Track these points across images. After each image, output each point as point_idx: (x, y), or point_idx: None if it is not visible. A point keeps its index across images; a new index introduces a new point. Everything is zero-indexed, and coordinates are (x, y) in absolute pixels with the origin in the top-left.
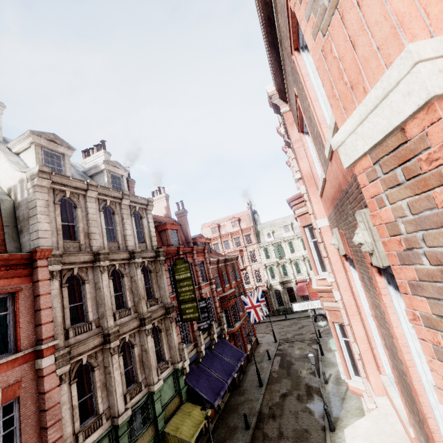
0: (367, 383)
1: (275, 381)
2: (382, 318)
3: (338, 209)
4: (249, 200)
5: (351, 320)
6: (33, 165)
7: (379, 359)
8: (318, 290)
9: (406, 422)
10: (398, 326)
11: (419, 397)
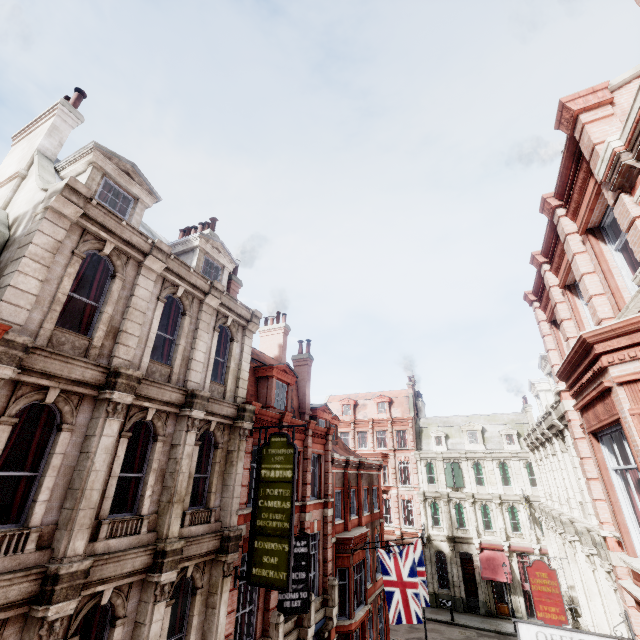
0: None
1: None
2: None
3: None
4: (412, 374)
5: None
6: None
7: None
8: None
9: None
10: None
11: None
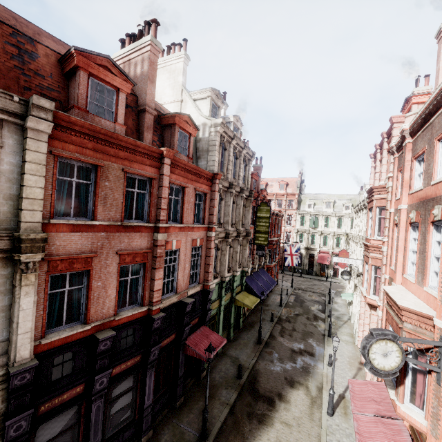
0: (382, 294)
1: (291, 307)
2: (424, 241)
3: (423, 203)
4: (302, 169)
5: (399, 253)
6: (207, 113)
7: (406, 268)
8: (371, 245)
9: (413, 280)
10: (431, 241)
11: (428, 259)
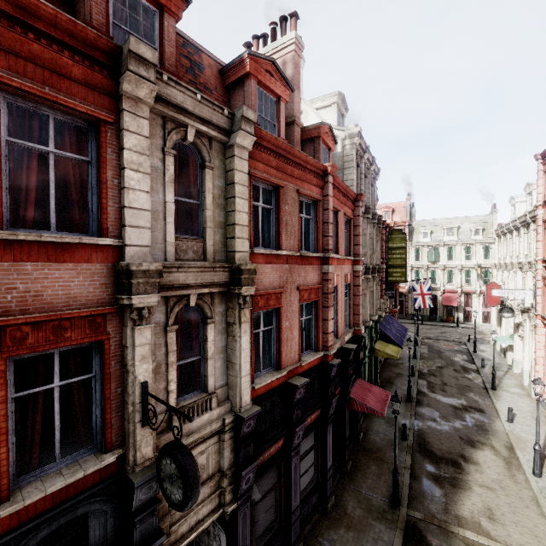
0: None
1: (428, 359)
2: None
3: None
4: (409, 190)
5: None
6: (333, 124)
7: None
8: None
9: None
10: None
11: None
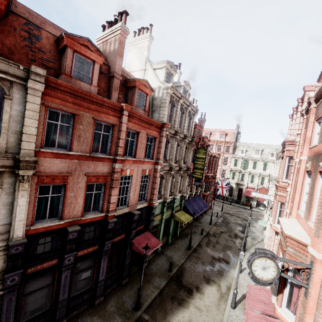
0: None
1: (218, 226)
2: (313, 186)
3: (316, 156)
4: (239, 123)
5: (296, 193)
6: (162, 79)
7: (300, 206)
8: (279, 186)
9: (303, 215)
10: (317, 186)
11: (313, 200)
